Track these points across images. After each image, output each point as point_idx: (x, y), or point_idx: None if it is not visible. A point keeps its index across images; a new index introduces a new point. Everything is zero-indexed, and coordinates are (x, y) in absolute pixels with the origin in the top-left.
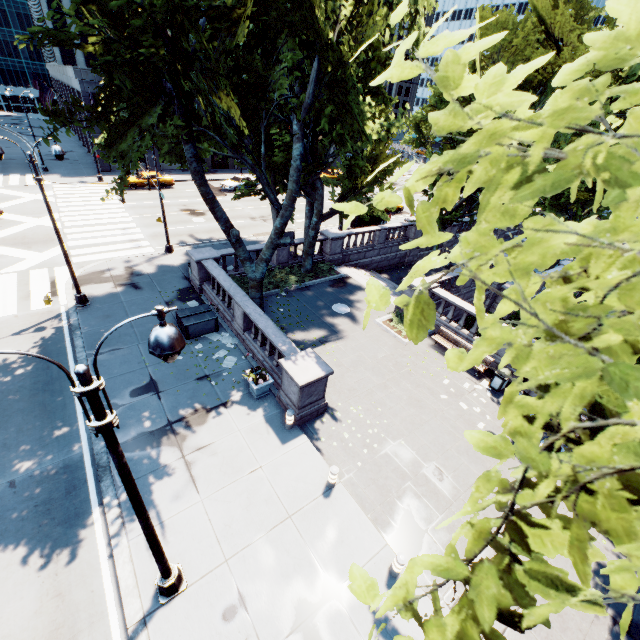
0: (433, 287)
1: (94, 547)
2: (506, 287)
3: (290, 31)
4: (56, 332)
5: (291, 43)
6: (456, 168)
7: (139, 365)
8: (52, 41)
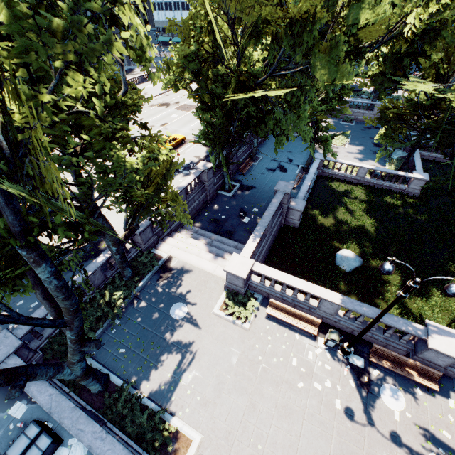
0: (251, 267)
1: None
2: (292, 206)
3: None
4: None
5: None
6: None
7: None
8: None
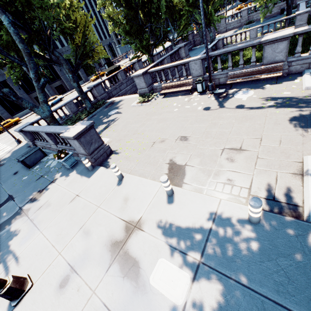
0: (147, 69)
1: None
2: None
3: None
4: None
5: None
6: None
7: (2, 194)
8: None
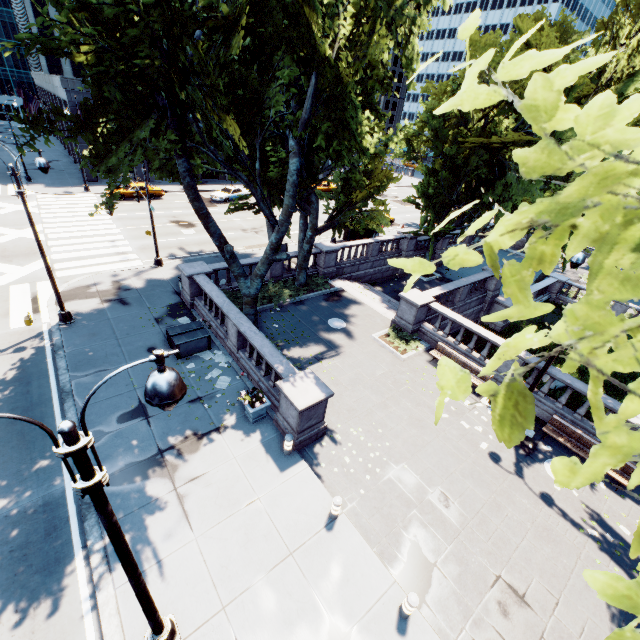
0: (430, 302)
1: (76, 598)
2: (499, 300)
3: (287, 46)
4: (37, 352)
5: (288, 58)
6: (555, 223)
7: (127, 387)
8: (38, 51)
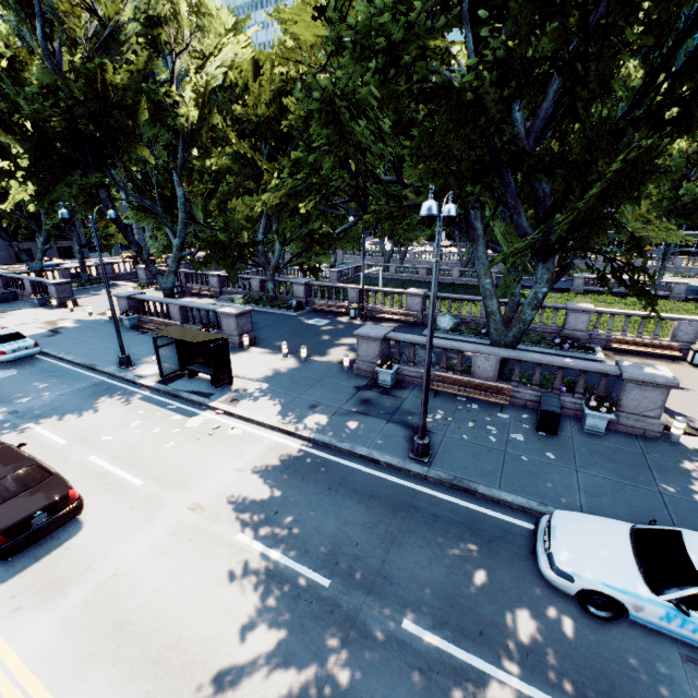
0: None
1: None
2: None
3: None
4: None
5: None
6: None
7: None
8: None
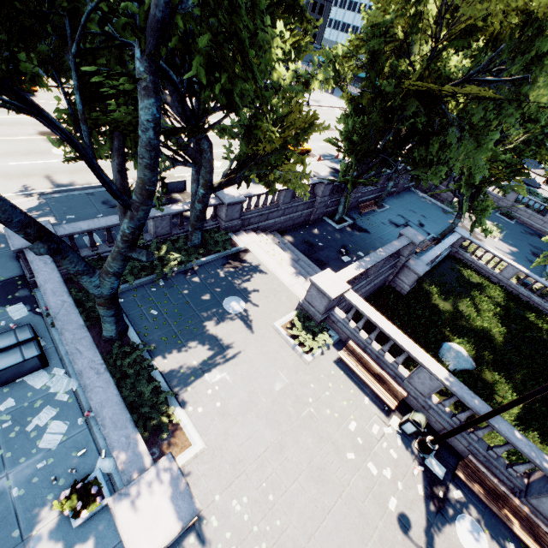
0: (345, 291)
1: None
2: (410, 265)
3: None
4: None
5: None
6: None
7: None
8: None
